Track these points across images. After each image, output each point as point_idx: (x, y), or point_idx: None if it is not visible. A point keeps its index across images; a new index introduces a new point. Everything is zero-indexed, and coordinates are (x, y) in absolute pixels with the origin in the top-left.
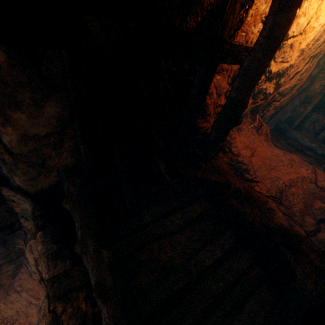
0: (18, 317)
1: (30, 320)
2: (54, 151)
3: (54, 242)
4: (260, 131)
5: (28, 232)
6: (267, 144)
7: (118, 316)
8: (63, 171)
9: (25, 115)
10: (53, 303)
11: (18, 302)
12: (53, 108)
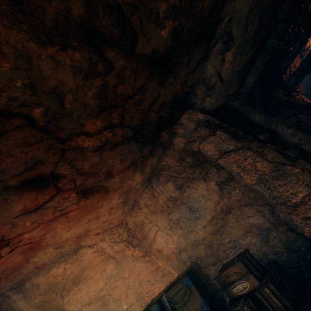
0: (136, 229)
1: (144, 231)
2: (235, 82)
3: (229, 134)
4: (298, 89)
5: (197, 139)
6: (305, 97)
7: (307, 134)
8: (231, 96)
9: (240, 58)
10: (254, 150)
11: (138, 217)
12: (248, 56)
